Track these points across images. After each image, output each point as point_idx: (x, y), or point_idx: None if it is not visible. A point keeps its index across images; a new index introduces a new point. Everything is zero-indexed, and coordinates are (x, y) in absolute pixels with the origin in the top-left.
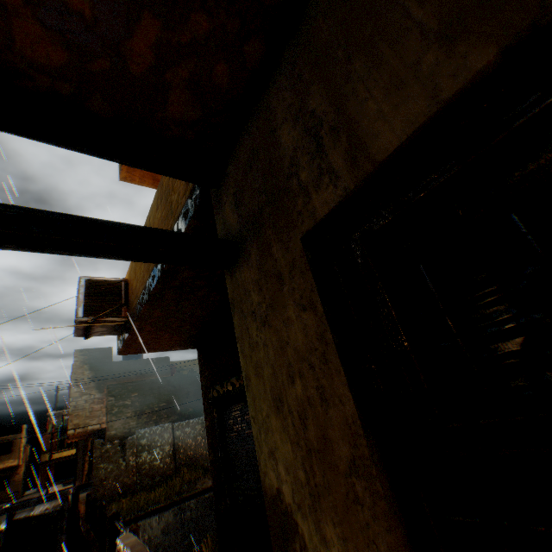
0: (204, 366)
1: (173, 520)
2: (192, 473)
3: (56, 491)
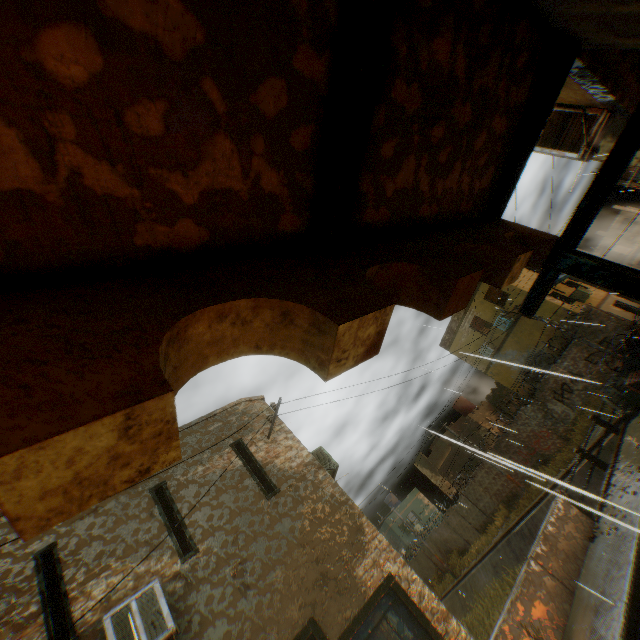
0: None
1: None
2: None
3: None
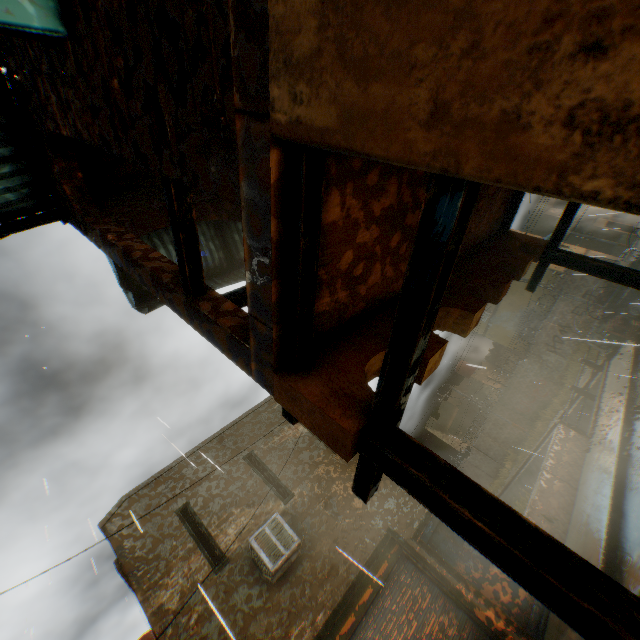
0: None
1: None
2: None
3: None
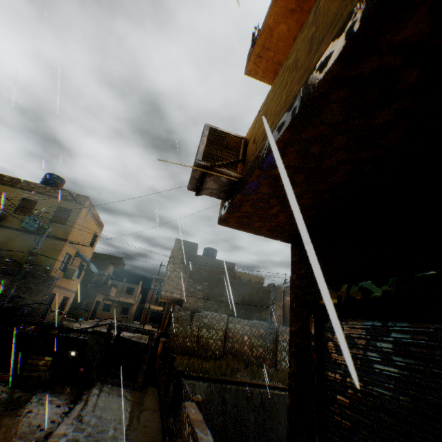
0: (300, 264)
1: (216, 394)
2: (236, 364)
3: (146, 329)
